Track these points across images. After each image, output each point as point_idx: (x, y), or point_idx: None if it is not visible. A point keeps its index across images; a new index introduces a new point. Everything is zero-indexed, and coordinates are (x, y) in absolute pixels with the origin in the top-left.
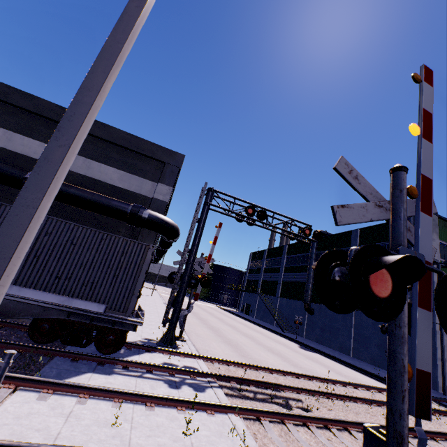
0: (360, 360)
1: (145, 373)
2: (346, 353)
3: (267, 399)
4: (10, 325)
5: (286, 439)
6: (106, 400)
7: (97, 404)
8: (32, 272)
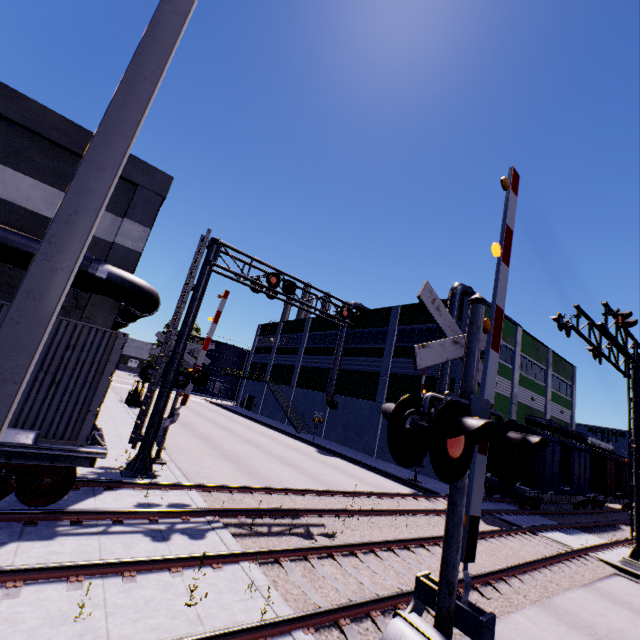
0: (384, 461)
1: (111, 525)
2: (369, 454)
3: (284, 531)
4: None
5: (311, 579)
6: (55, 582)
7: (40, 591)
8: None
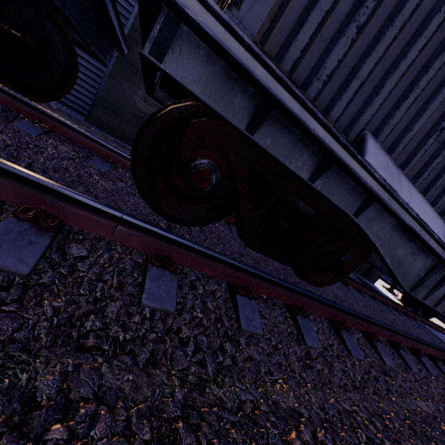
0: None
1: None
2: None
3: None
4: (386, 301)
5: None
6: None
7: None
8: None
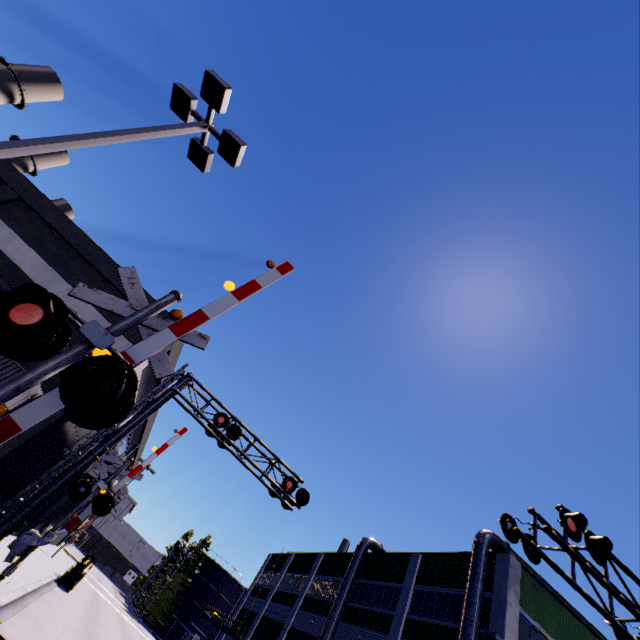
0: None
1: None
2: None
3: None
4: None
5: None
6: None
7: None
8: None
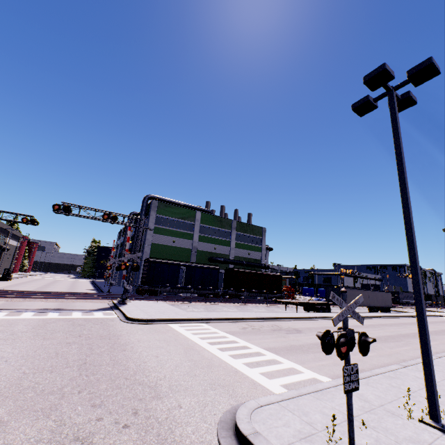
0: None
1: None
2: None
3: None
4: None
5: None
6: None
7: None
8: None
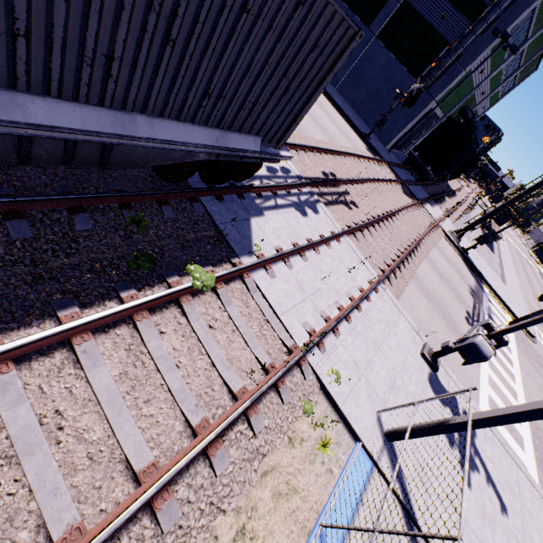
0: (342, 98)
1: (275, 198)
2: (332, 84)
3: (337, 200)
4: None
5: (367, 246)
6: (296, 256)
7: (296, 263)
8: (161, 83)
